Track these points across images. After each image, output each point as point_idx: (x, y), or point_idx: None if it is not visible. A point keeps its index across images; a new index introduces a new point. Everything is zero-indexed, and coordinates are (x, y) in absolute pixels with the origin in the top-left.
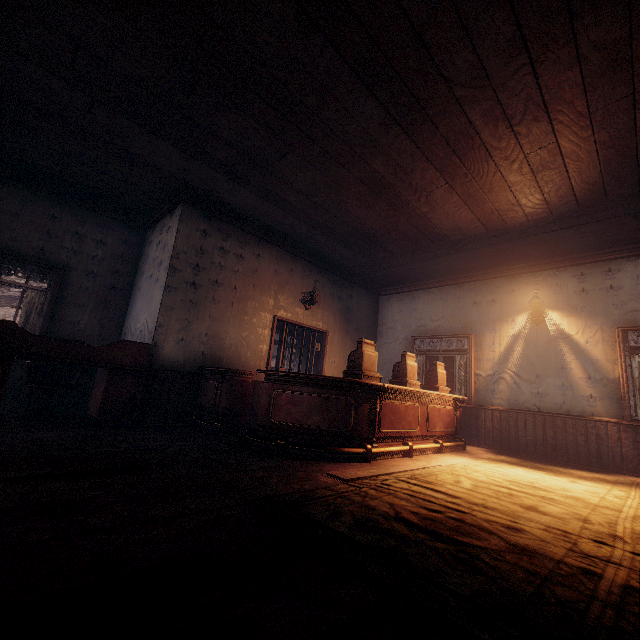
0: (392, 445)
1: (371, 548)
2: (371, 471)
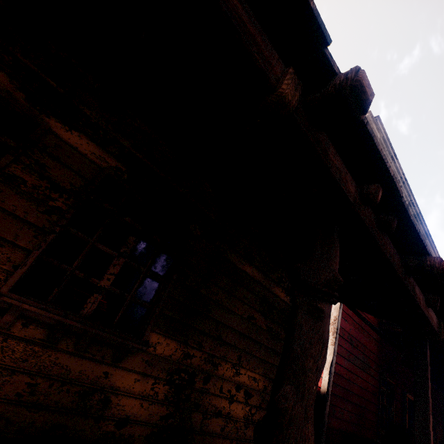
0: None
1: None
2: None
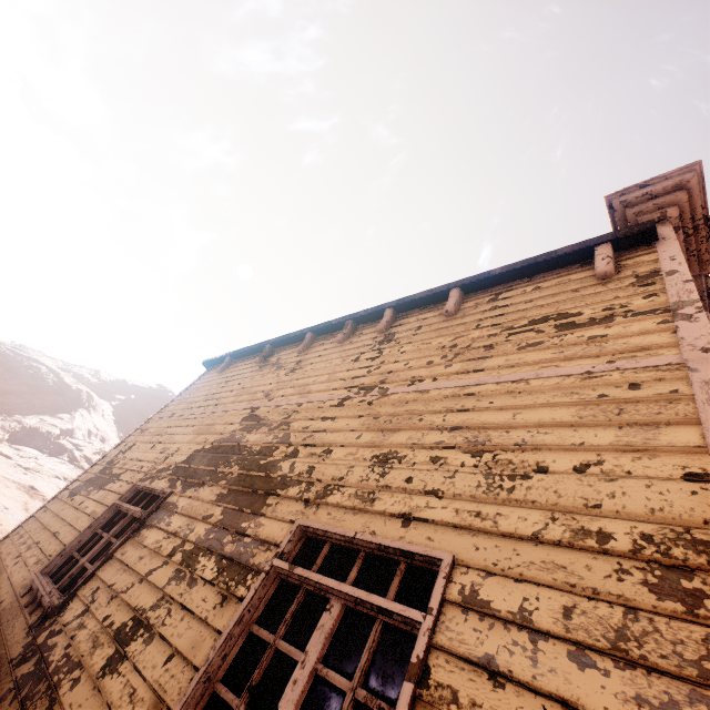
0: None
1: None
2: None
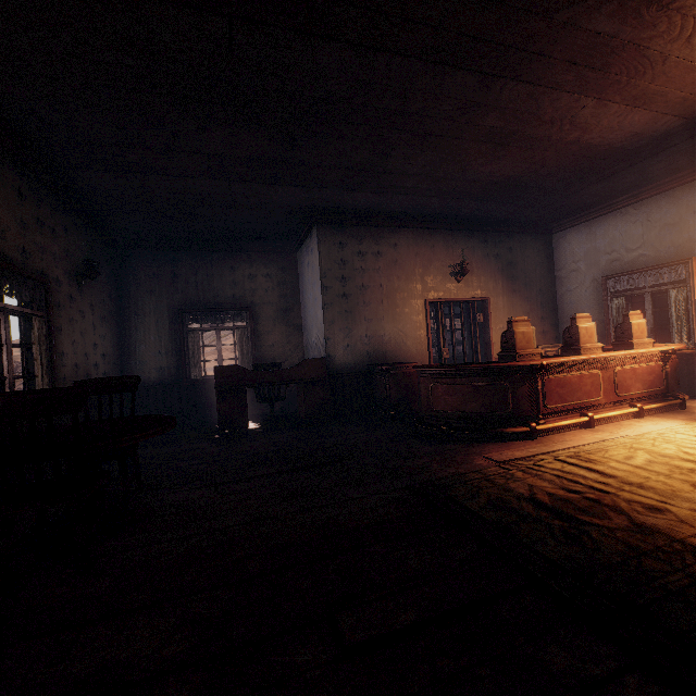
0: (566, 418)
1: (492, 523)
2: (530, 451)
